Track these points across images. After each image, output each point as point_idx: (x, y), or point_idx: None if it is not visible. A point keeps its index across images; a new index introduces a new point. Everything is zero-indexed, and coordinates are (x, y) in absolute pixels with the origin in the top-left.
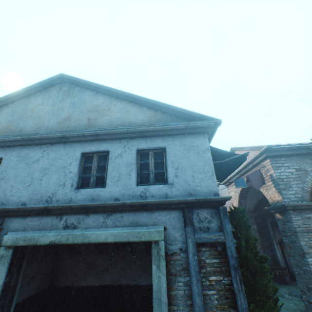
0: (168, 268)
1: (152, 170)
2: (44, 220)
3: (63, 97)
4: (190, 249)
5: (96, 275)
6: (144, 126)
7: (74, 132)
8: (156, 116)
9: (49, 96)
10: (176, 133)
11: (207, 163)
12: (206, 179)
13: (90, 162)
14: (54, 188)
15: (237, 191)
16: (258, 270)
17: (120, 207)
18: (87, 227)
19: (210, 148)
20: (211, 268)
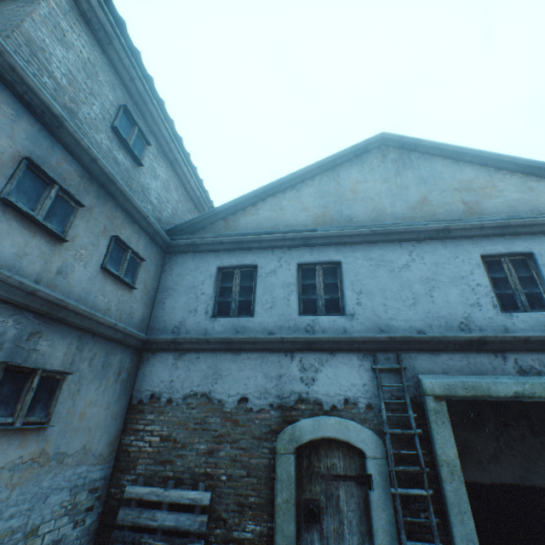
0: None
1: None
2: (473, 359)
3: (396, 169)
4: None
5: (479, 465)
6: None
7: (464, 222)
8: None
9: (370, 167)
10: None
11: None
12: None
13: (498, 271)
14: (463, 309)
15: None
16: None
17: None
18: None
19: None
20: None
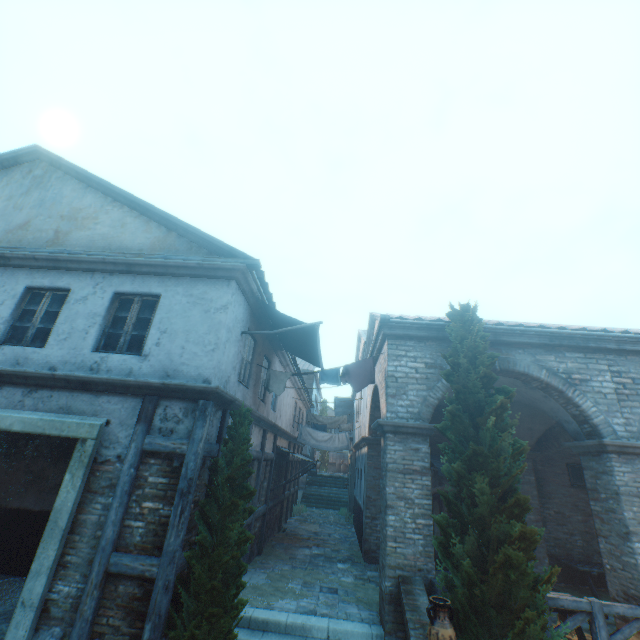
0: (91, 481)
1: (127, 330)
2: None
3: (30, 188)
4: (130, 457)
5: (41, 494)
6: (133, 254)
7: (20, 251)
8: (166, 241)
9: (9, 182)
10: (184, 274)
11: (215, 329)
12: (202, 355)
13: (39, 304)
14: None
15: (370, 396)
16: (225, 504)
17: (50, 381)
18: None
19: (270, 308)
20: (152, 490)
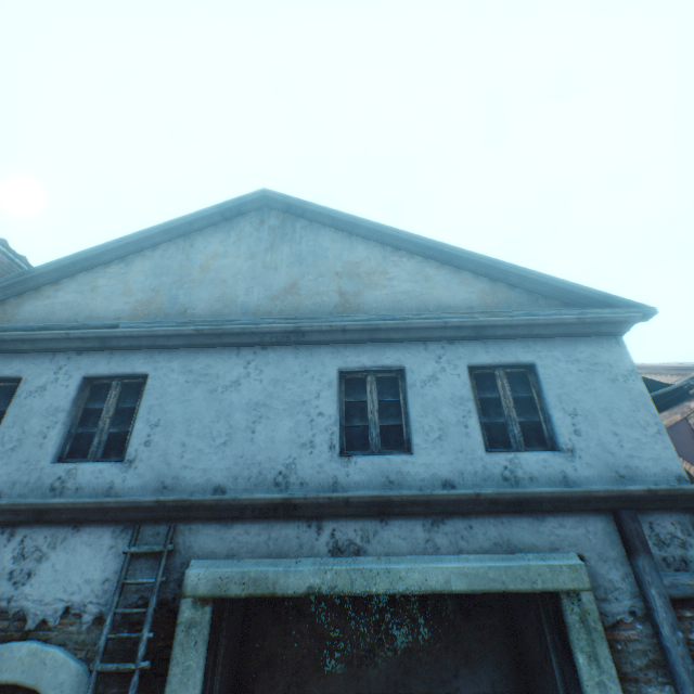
0: (614, 661)
1: (513, 416)
2: (277, 532)
3: (272, 241)
4: (661, 613)
5: (347, 669)
6: (483, 313)
7: (322, 322)
8: (496, 293)
9: (239, 237)
10: (553, 334)
11: (641, 403)
12: (648, 441)
13: (359, 392)
14: (289, 452)
15: None
16: None
17: (464, 504)
18: (390, 553)
19: None
20: None
